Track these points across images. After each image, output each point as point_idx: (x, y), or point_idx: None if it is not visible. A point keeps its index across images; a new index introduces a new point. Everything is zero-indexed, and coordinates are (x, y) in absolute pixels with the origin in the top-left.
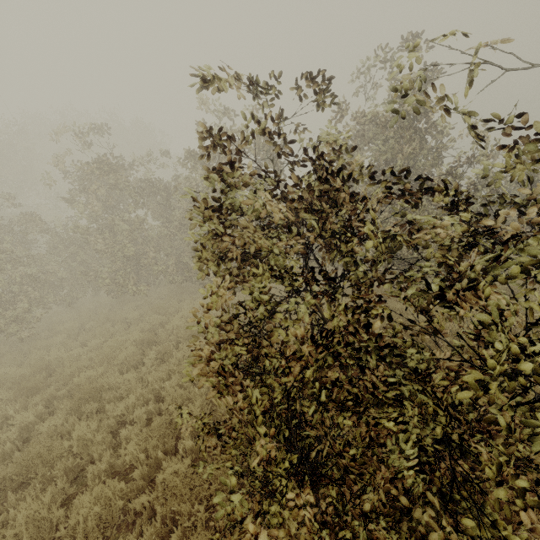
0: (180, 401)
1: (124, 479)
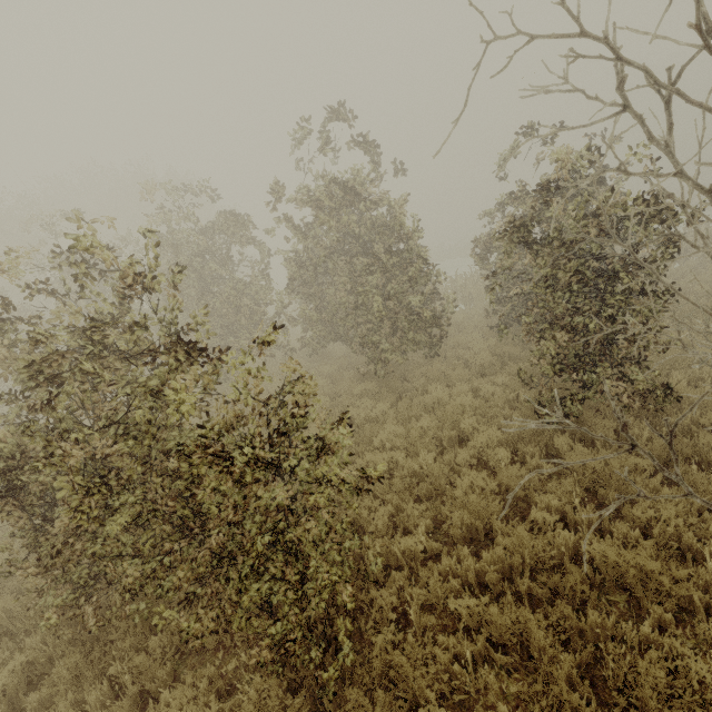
0: None
1: None
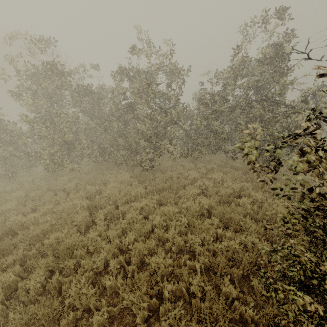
0: (146, 253)
1: (121, 322)
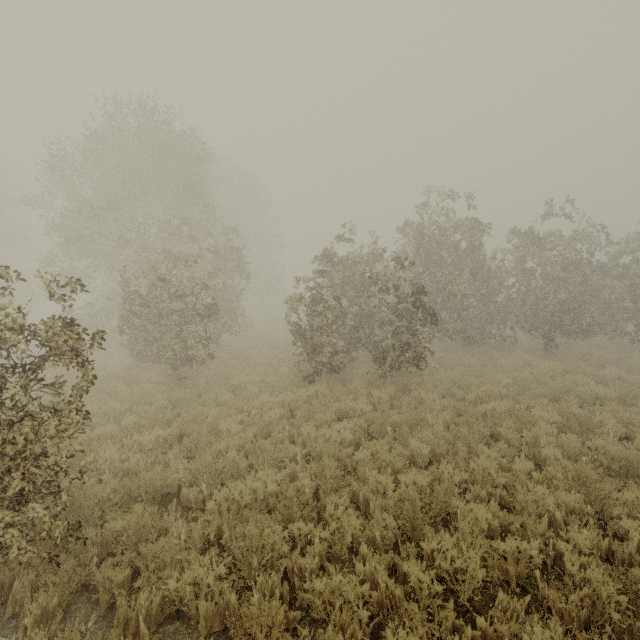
0: None
1: None
